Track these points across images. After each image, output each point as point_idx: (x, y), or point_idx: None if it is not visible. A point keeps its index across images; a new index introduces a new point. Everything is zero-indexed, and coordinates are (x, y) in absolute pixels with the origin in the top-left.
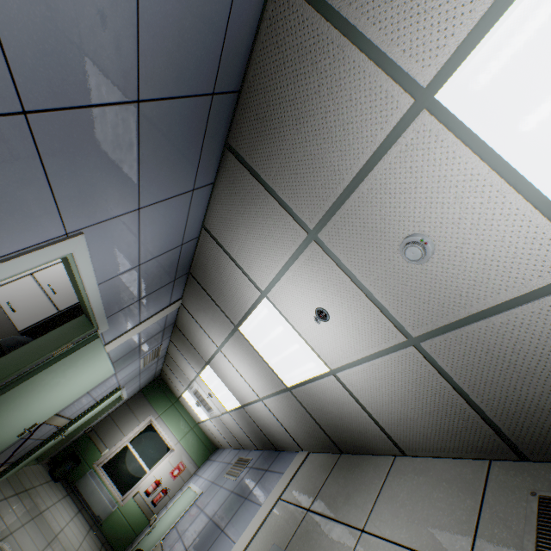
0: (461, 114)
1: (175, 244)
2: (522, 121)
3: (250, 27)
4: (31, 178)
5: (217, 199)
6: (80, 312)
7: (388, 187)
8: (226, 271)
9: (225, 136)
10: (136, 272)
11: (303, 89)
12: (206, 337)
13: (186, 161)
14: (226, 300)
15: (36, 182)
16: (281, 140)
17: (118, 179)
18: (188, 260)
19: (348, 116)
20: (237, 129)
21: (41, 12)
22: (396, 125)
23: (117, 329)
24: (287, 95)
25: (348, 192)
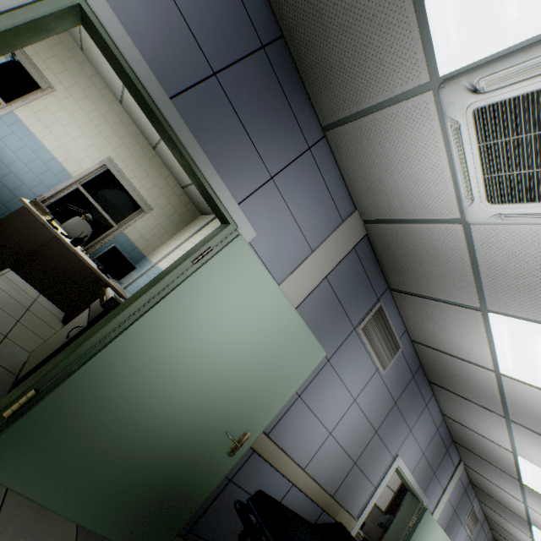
0: (515, 377)
1: (433, 431)
2: (539, 380)
3: (412, 353)
4: (380, 446)
5: (440, 401)
6: (403, 490)
7: (518, 398)
8: (476, 439)
9: (425, 378)
10: (423, 458)
11: (447, 366)
12: (504, 492)
13: (416, 400)
14: (493, 459)
15: (382, 446)
16: (452, 380)
17: (399, 427)
18: (446, 434)
19: (473, 375)
20: (429, 376)
21: (373, 410)
22: (496, 378)
23: (432, 499)
24: (442, 368)
25: (503, 399)
